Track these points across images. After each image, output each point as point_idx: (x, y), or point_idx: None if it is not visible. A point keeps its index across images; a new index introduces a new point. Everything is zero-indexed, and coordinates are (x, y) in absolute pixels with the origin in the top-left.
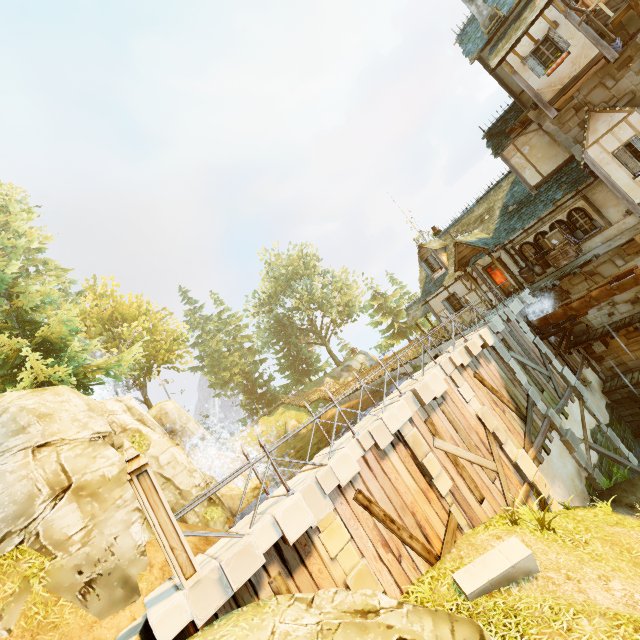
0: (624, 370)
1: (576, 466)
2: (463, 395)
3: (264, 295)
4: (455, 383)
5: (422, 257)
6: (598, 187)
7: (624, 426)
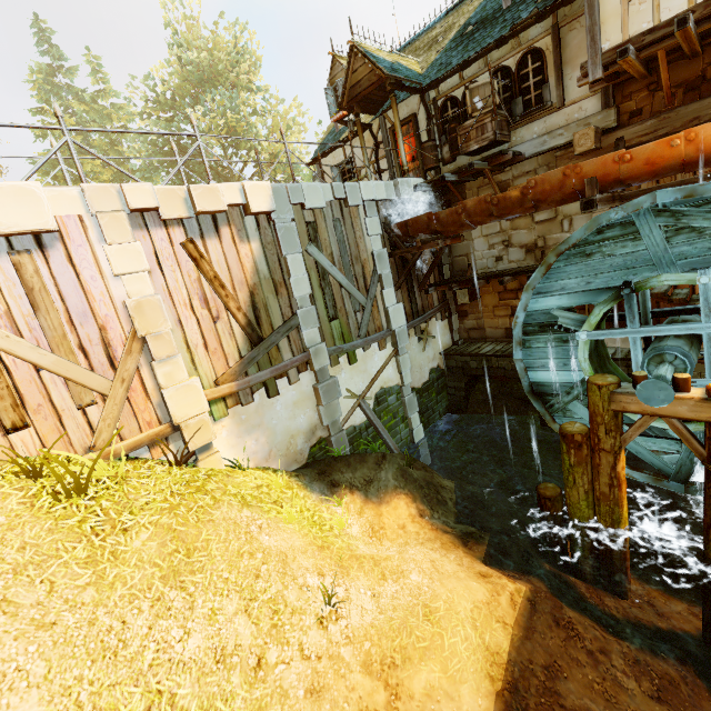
0: (480, 337)
1: (315, 422)
2: (111, 260)
3: (162, 88)
4: (103, 233)
5: (333, 81)
6: (584, 16)
7: (443, 397)
